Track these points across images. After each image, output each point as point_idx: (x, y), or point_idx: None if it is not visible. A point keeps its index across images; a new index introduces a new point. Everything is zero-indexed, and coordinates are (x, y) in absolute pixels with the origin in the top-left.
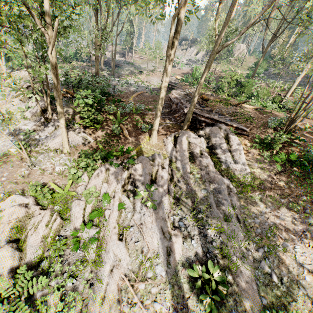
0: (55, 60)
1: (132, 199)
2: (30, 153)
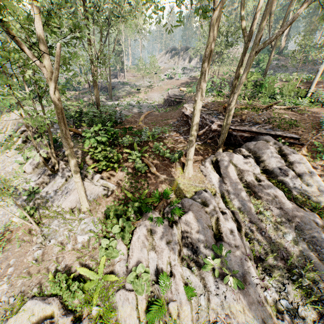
0: (59, 100)
1: (196, 270)
2: (39, 220)
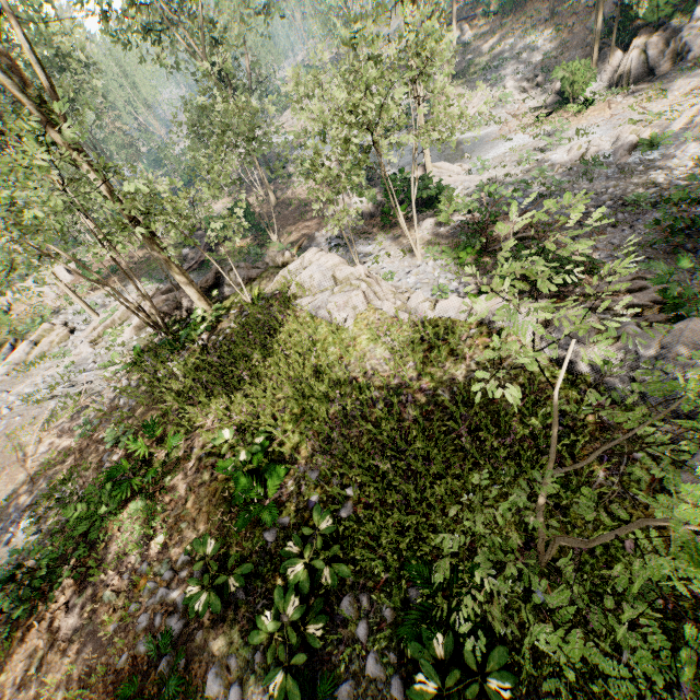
0: None
1: None
2: None
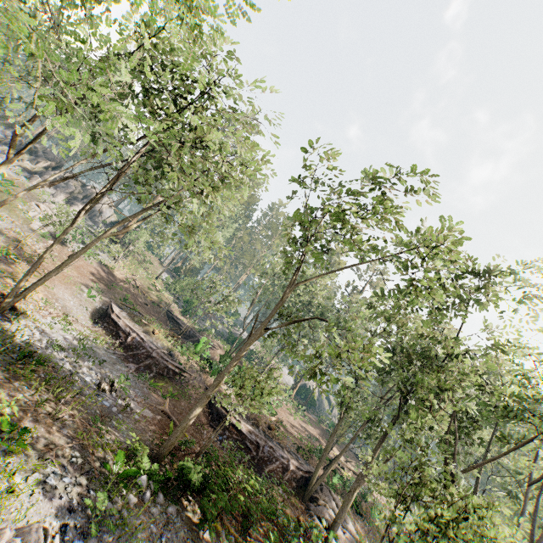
0: None
1: None
2: None
